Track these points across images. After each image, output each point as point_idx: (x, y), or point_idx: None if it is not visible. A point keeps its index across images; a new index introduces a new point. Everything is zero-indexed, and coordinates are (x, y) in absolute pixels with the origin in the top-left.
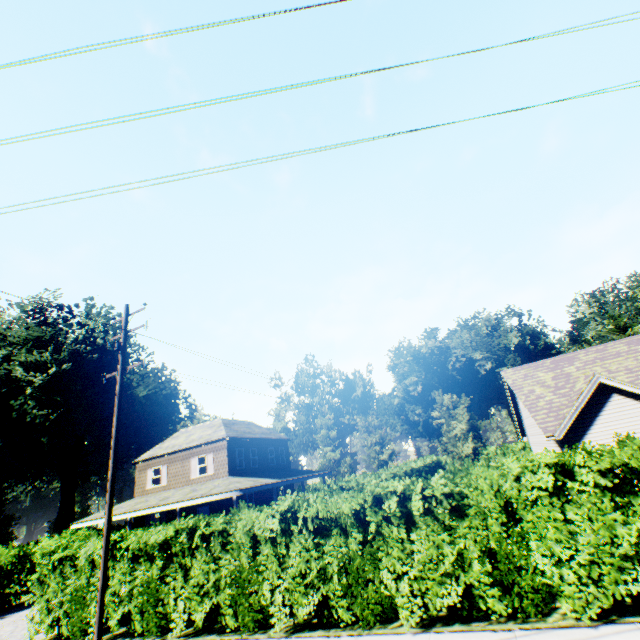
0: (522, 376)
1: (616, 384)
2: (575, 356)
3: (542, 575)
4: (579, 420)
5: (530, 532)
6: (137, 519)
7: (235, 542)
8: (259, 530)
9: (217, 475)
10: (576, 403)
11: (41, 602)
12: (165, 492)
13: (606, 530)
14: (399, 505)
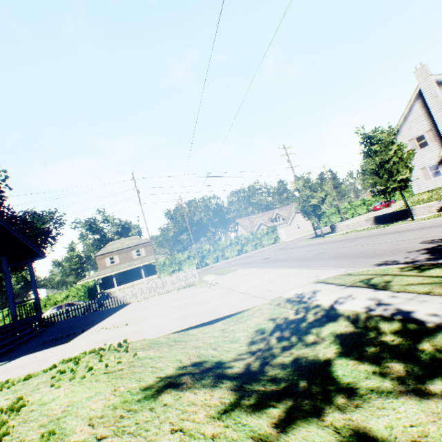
0: (242, 221)
1: (263, 222)
2: (252, 217)
3: (263, 243)
4: (256, 230)
5: (262, 239)
6: (104, 279)
7: (219, 248)
8: (223, 245)
9: (147, 255)
10: (256, 226)
11: (166, 271)
12: (122, 265)
13: (269, 236)
14: (246, 238)
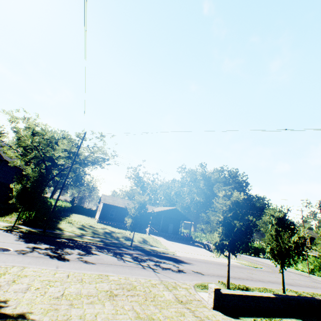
0: None
1: None
2: None
3: None
4: None
5: None
6: None
7: None
8: None
9: None
10: None
11: None
12: None
13: None
14: None
